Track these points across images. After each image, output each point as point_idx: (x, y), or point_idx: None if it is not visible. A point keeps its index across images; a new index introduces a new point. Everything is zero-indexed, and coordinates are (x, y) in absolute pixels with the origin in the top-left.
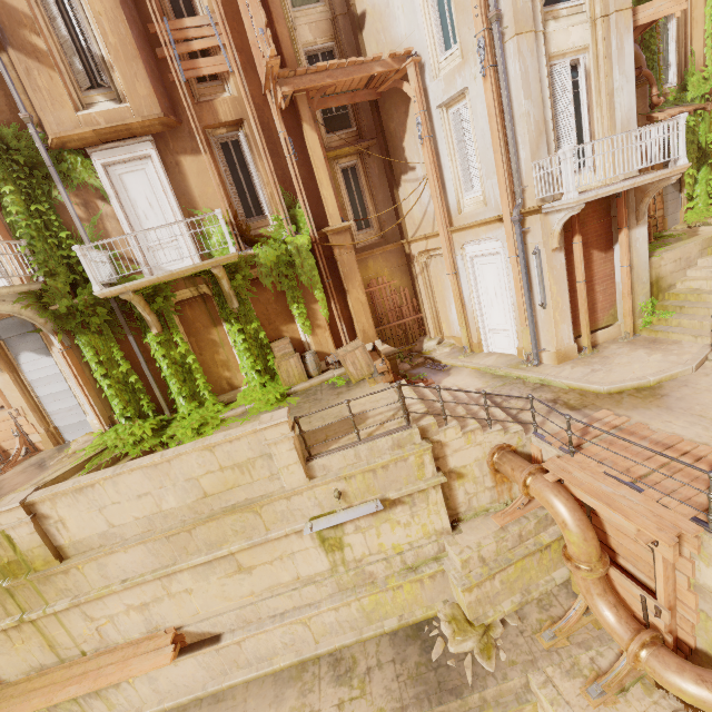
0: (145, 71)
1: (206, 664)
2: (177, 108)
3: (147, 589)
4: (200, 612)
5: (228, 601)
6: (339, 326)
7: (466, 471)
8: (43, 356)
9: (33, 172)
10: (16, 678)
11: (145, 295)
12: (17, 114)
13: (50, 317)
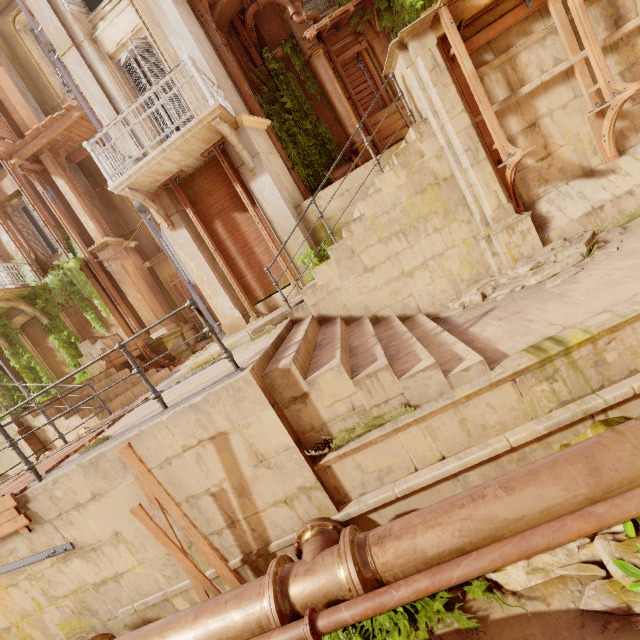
0: None
1: None
2: None
3: None
4: None
5: None
6: (128, 322)
7: None
8: None
9: None
10: None
11: None
12: None
13: None
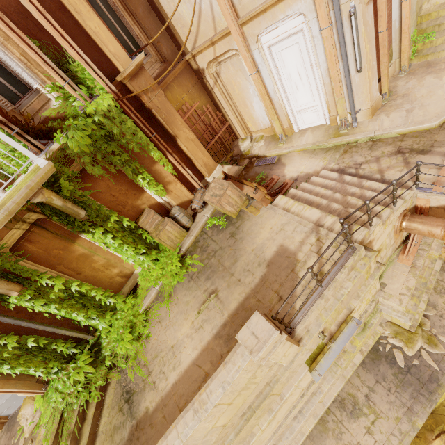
0: None
1: None
2: None
3: None
4: None
5: (265, 440)
6: (184, 172)
7: (382, 246)
8: None
9: None
10: None
11: None
12: None
13: None
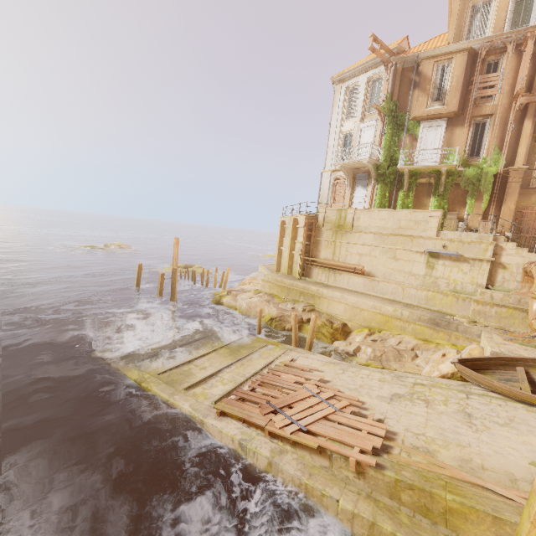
0: (459, 95)
1: (365, 283)
2: (464, 108)
3: (365, 249)
4: (374, 266)
5: (384, 267)
6: (489, 217)
7: (508, 266)
8: (363, 189)
9: (399, 128)
10: (321, 258)
11: (410, 174)
12: (406, 109)
13: (376, 174)
